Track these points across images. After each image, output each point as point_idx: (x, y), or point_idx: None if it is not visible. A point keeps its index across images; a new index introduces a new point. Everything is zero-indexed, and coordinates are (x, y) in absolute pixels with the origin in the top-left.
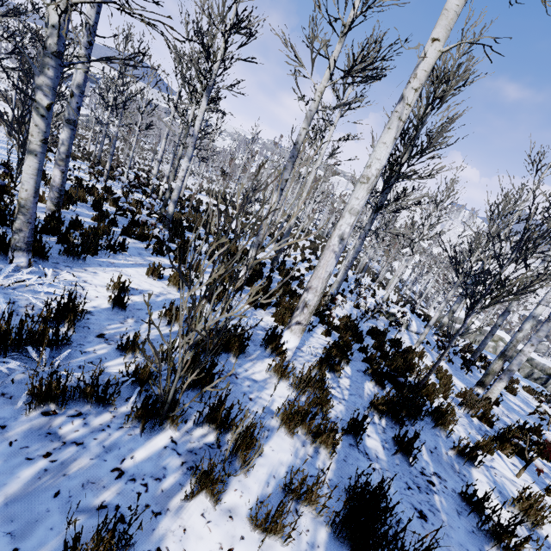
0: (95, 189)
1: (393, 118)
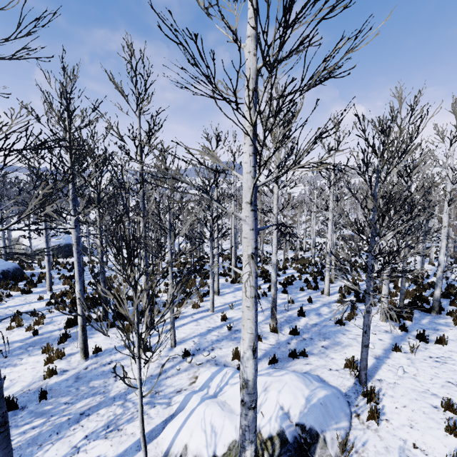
0: (299, 258)
1: None
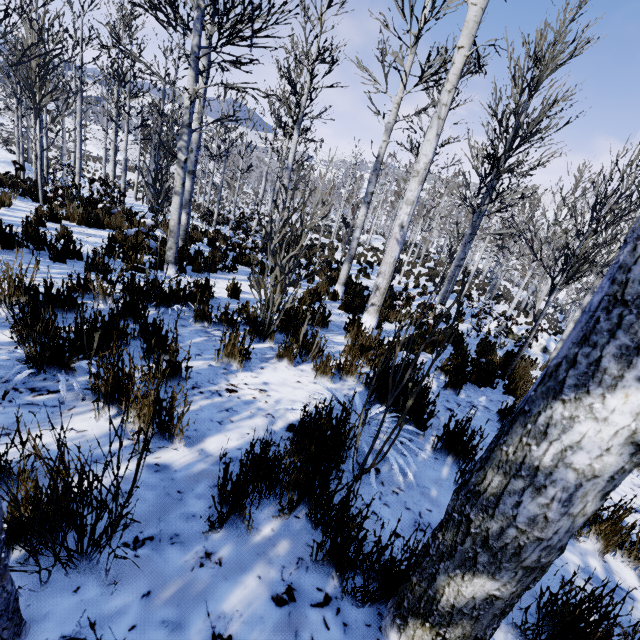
0: (208, 232)
1: (434, 118)
